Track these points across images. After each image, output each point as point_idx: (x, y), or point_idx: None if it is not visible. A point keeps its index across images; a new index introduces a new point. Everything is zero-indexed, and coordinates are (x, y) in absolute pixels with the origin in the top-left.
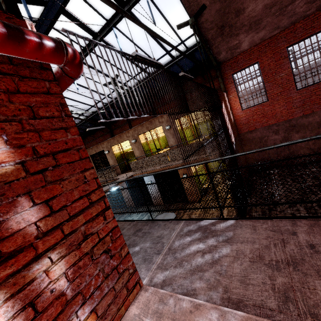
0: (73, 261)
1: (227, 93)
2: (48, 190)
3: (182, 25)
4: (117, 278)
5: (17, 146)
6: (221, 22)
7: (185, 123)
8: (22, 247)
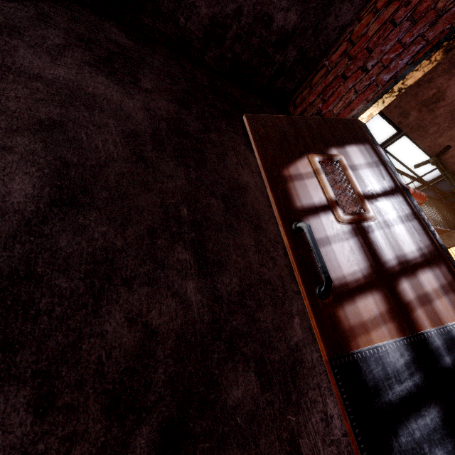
0: None
1: None
2: None
3: (421, 164)
4: None
5: None
6: None
7: None
8: None
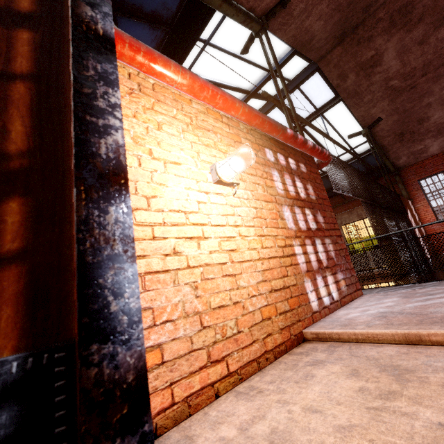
0: (334, 249)
1: (412, 201)
2: (323, 213)
3: (354, 135)
4: (350, 275)
5: (314, 191)
6: (400, 130)
7: (355, 230)
8: (321, 229)
